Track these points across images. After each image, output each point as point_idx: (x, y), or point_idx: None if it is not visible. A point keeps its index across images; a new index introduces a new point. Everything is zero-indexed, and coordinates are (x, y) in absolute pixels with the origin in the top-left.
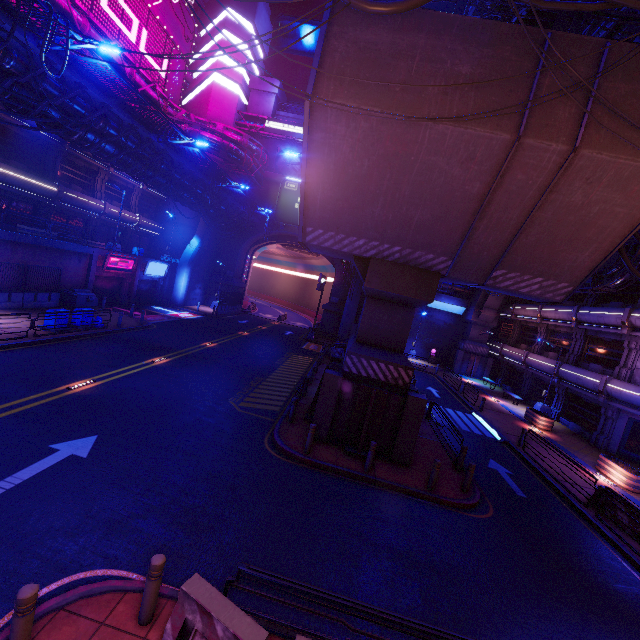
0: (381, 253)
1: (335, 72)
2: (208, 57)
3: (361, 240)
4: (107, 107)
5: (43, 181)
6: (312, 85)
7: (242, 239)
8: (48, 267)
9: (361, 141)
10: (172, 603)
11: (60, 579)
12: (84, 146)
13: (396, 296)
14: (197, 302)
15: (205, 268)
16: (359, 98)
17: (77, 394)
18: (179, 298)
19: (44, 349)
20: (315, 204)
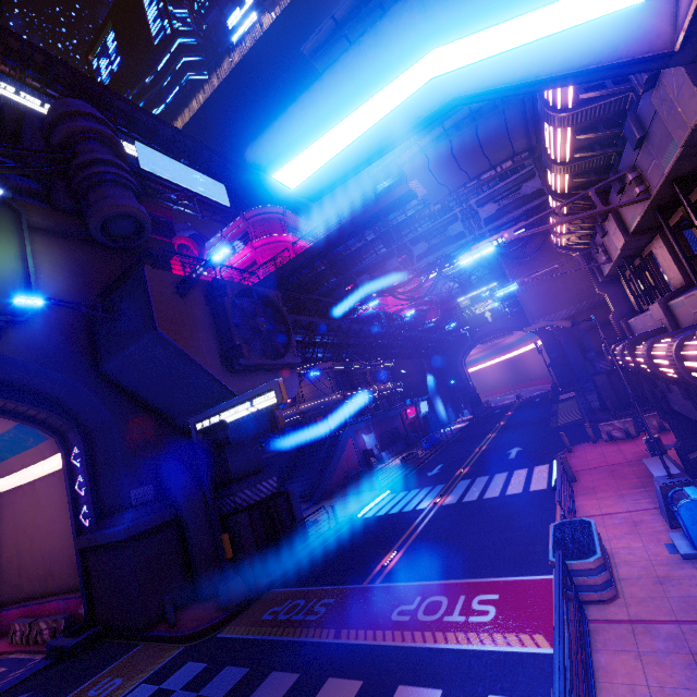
0: (578, 309)
1: (515, 269)
2: (487, 299)
3: (564, 311)
4: (400, 334)
5: (356, 390)
6: (510, 278)
7: (454, 358)
8: (393, 428)
9: (540, 281)
10: (599, 440)
11: (560, 453)
12: (390, 357)
13: (601, 322)
14: (453, 418)
15: (444, 392)
16: (530, 271)
17: (485, 449)
18: (445, 419)
19: (441, 452)
20: (533, 311)
